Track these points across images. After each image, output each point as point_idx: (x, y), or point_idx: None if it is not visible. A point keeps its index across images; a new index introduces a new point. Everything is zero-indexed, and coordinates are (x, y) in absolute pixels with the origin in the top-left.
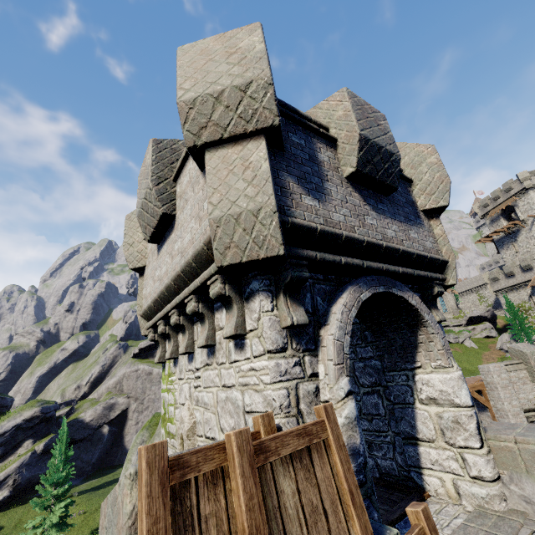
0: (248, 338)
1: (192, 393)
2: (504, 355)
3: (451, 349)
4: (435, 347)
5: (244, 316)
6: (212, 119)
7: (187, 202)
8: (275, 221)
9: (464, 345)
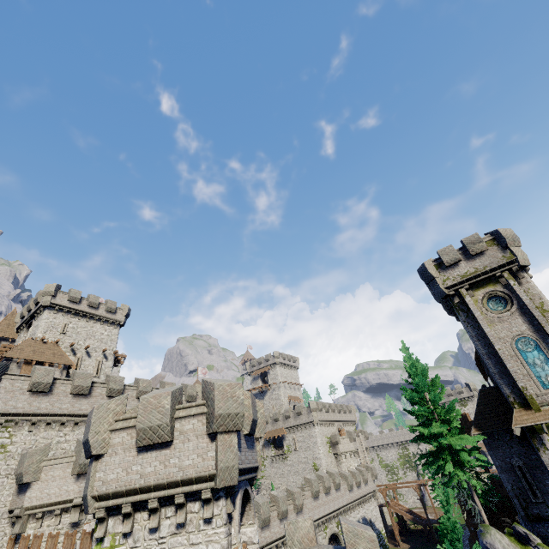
0: (215, 518)
1: None
2: None
3: None
4: (251, 513)
5: (214, 507)
6: (225, 423)
7: (190, 441)
8: (238, 471)
9: None
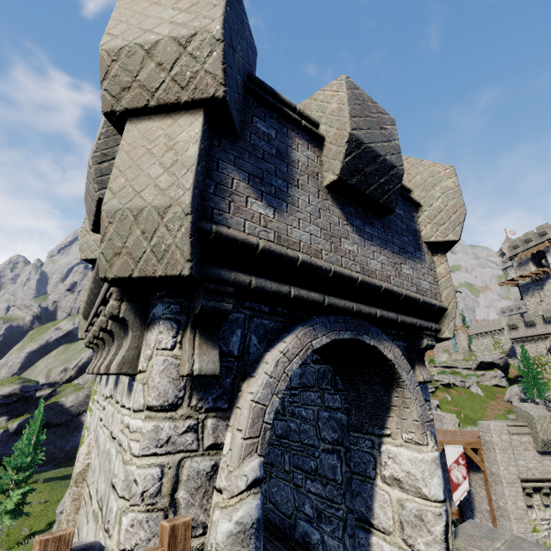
0: (136, 381)
1: (97, 425)
2: (511, 408)
3: (456, 392)
4: (411, 415)
5: (140, 348)
6: (139, 78)
7: None
8: (185, 226)
9: (470, 390)
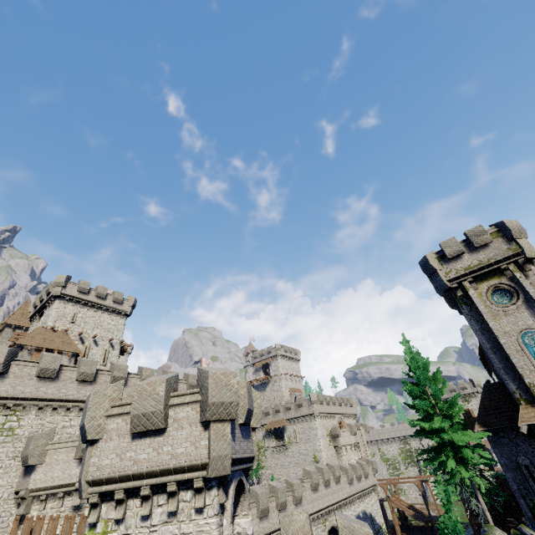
0: (206, 508)
1: None
2: None
3: None
4: (246, 504)
5: (205, 497)
6: (218, 411)
7: (183, 429)
8: (231, 460)
9: None
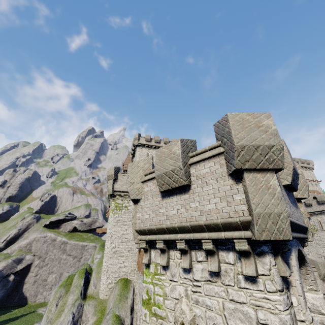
0: (261, 279)
1: (190, 294)
2: None
3: None
4: (310, 278)
5: (256, 264)
6: (252, 158)
7: (208, 184)
8: (288, 221)
9: None
